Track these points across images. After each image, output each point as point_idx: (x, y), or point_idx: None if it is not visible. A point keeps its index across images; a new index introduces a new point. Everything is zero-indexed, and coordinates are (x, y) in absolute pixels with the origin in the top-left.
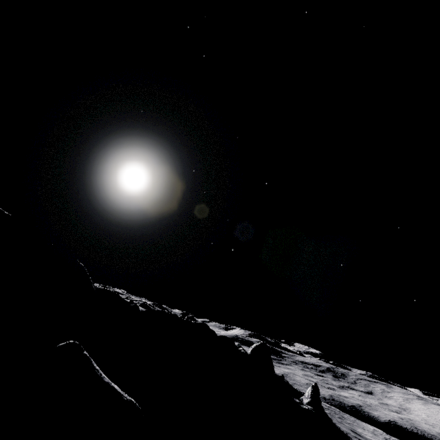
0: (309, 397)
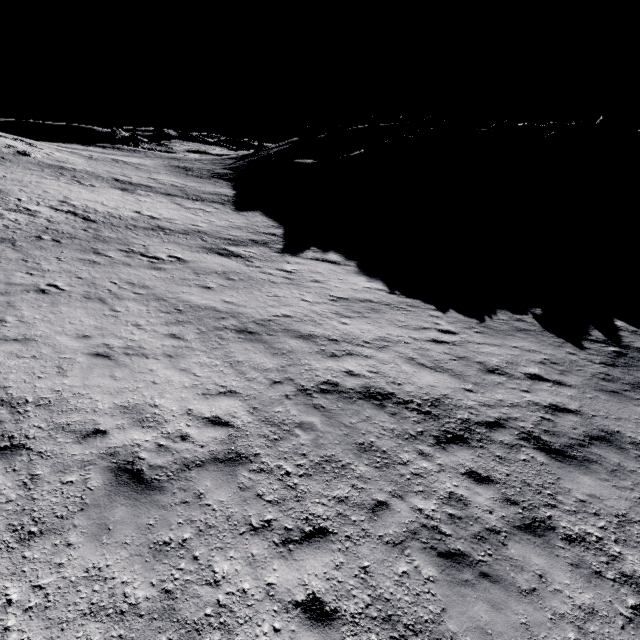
0: None
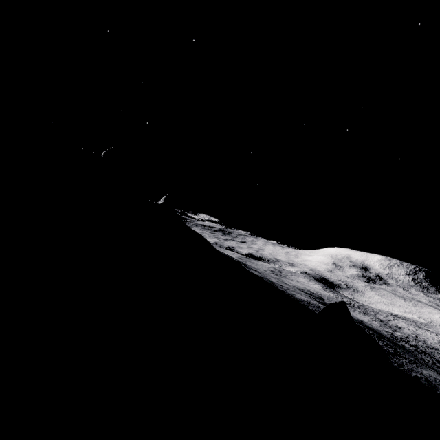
0: (163, 201)
